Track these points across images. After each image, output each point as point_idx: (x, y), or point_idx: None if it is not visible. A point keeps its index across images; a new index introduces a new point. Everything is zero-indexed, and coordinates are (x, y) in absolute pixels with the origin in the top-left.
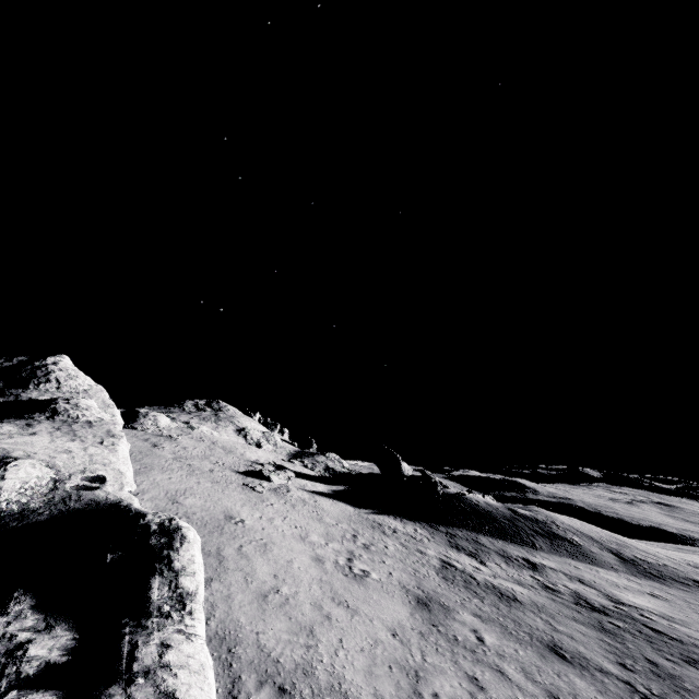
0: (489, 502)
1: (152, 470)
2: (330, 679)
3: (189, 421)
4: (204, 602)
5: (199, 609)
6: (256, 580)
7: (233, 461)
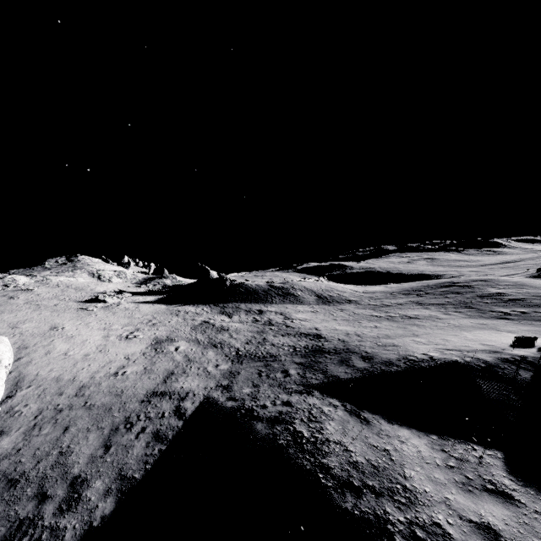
0: (259, 284)
1: (2, 313)
2: (70, 378)
3: (49, 275)
4: (13, 366)
5: (1, 369)
6: (53, 352)
7: (80, 295)
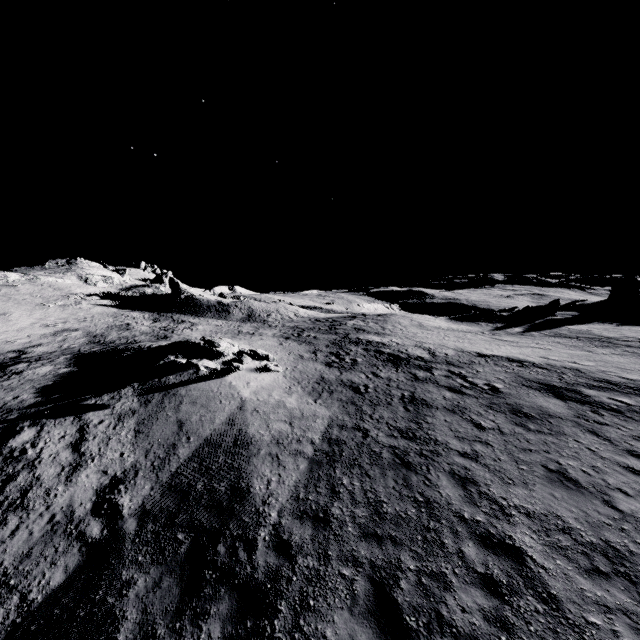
0: (210, 300)
1: None
2: None
3: (41, 275)
4: None
5: None
6: None
7: (53, 294)
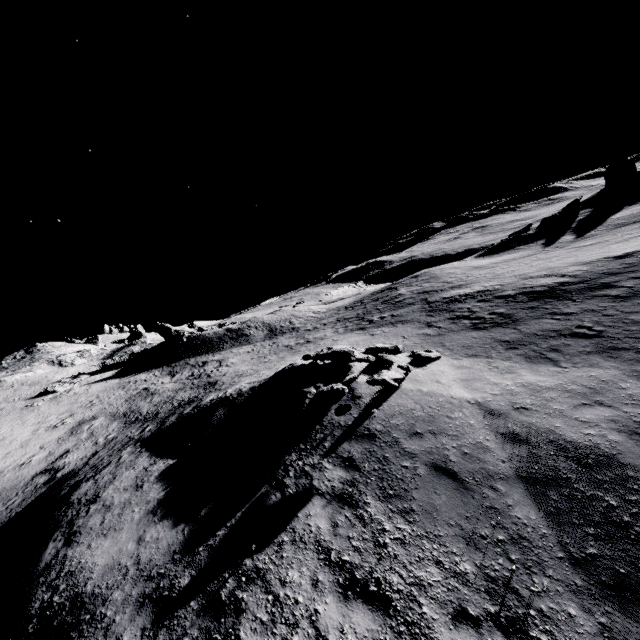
0: (216, 331)
1: None
2: None
3: (4, 376)
4: None
5: None
6: None
7: (32, 391)
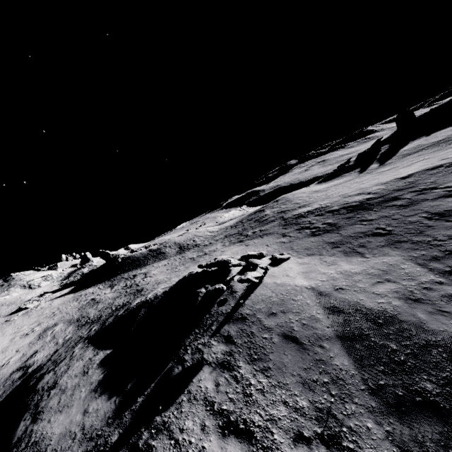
0: (142, 252)
1: None
2: None
3: None
4: None
5: None
6: None
7: (10, 310)
